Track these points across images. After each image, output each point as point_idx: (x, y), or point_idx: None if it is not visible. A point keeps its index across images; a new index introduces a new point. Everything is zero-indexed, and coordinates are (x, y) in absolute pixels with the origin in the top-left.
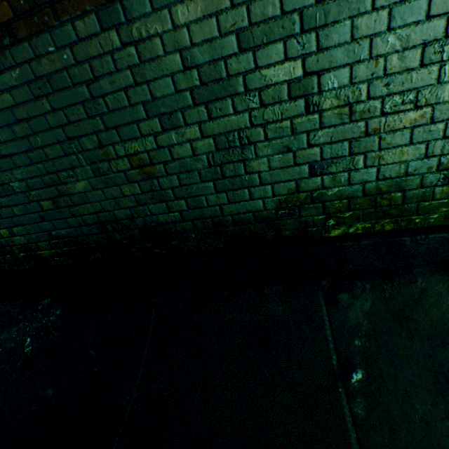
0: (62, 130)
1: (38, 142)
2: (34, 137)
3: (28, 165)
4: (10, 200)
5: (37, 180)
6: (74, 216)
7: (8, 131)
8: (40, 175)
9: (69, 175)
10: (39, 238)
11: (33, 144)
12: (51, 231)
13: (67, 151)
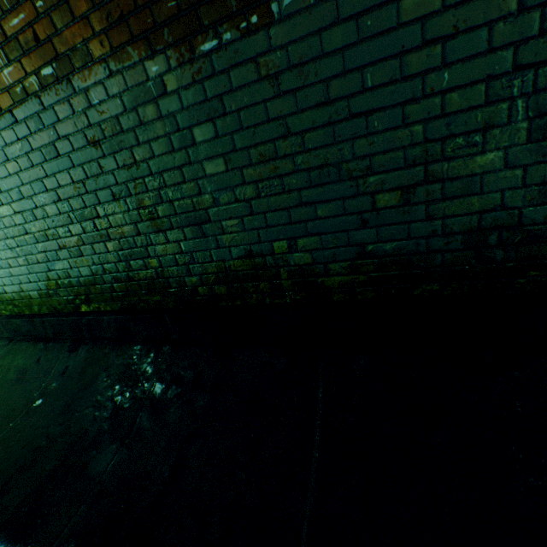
0: (511, 52)
1: (439, 83)
2: (436, 74)
3: (391, 129)
4: (320, 193)
5: (393, 156)
6: (427, 218)
7: (389, 66)
8: (405, 145)
9: (466, 143)
10: (336, 255)
11: (427, 86)
12: (366, 244)
13: (494, 96)
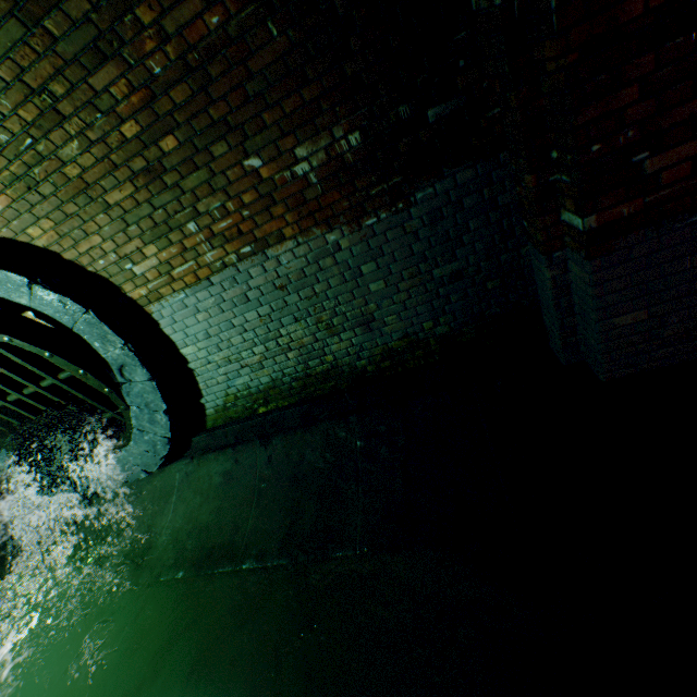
0: None
1: None
2: None
3: None
4: None
5: None
6: None
7: None
8: None
9: None
10: None
11: None
12: None
13: None
